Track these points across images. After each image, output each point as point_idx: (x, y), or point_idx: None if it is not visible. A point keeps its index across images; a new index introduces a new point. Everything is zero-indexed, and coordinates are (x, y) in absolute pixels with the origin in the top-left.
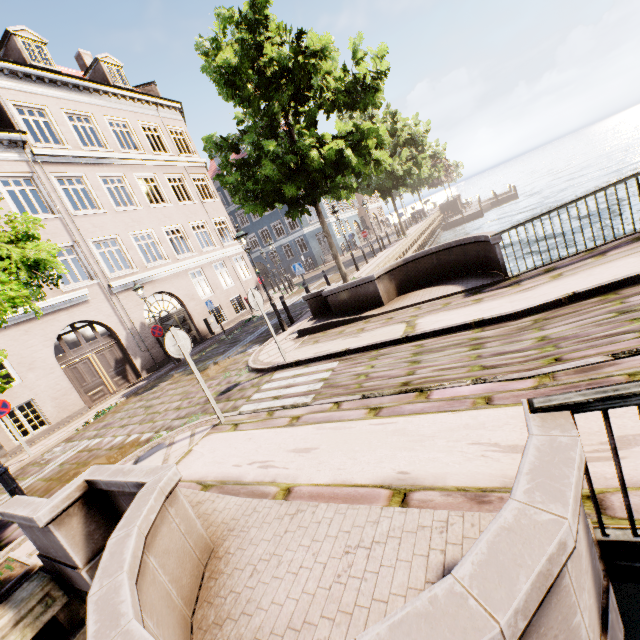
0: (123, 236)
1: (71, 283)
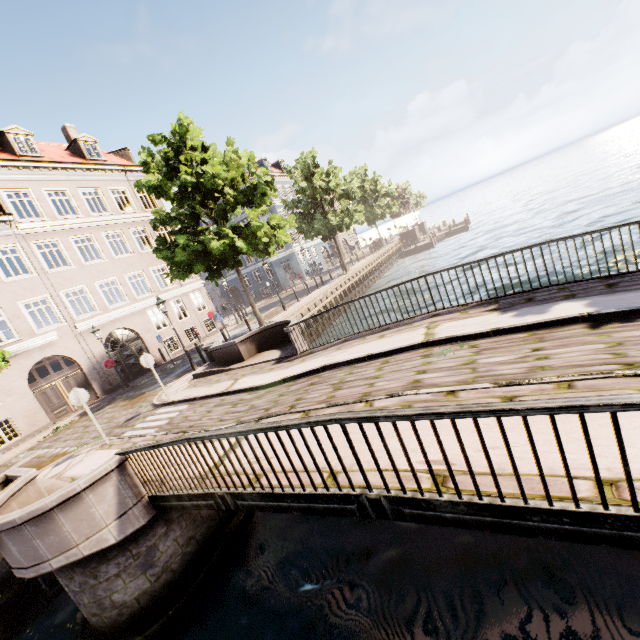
0: (90, 285)
1: (44, 327)
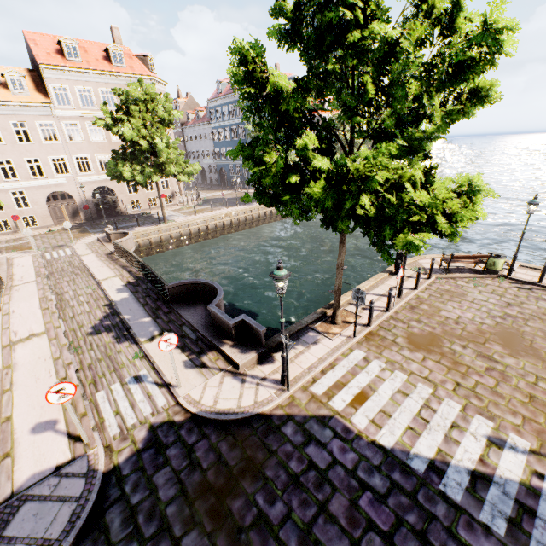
0: (92, 155)
1: (60, 174)
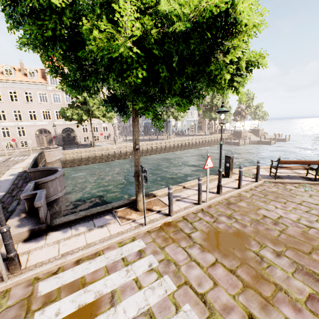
0: None
1: (46, 119)
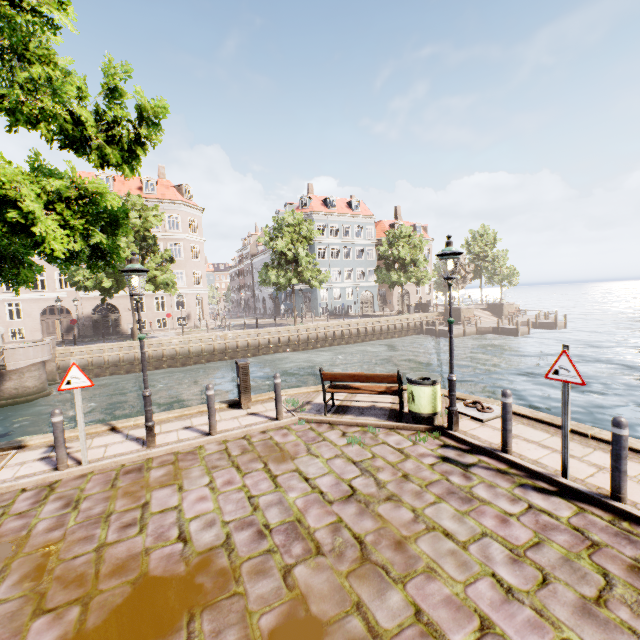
0: None
1: (64, 288)
